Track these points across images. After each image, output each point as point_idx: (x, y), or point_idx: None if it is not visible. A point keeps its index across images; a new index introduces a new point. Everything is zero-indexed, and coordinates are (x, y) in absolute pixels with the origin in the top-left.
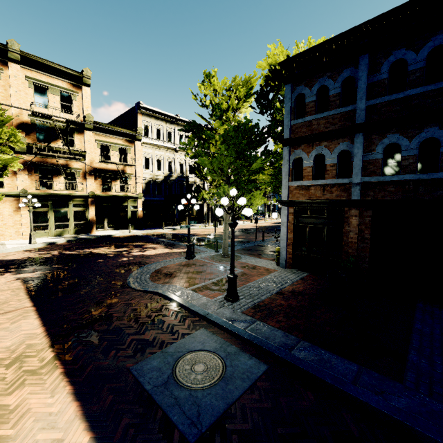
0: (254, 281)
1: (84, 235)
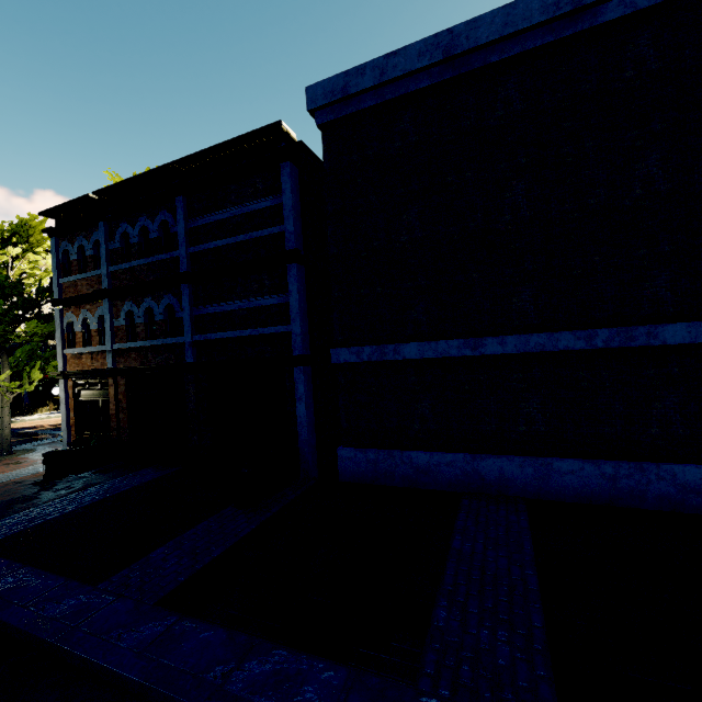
0: None
1: None
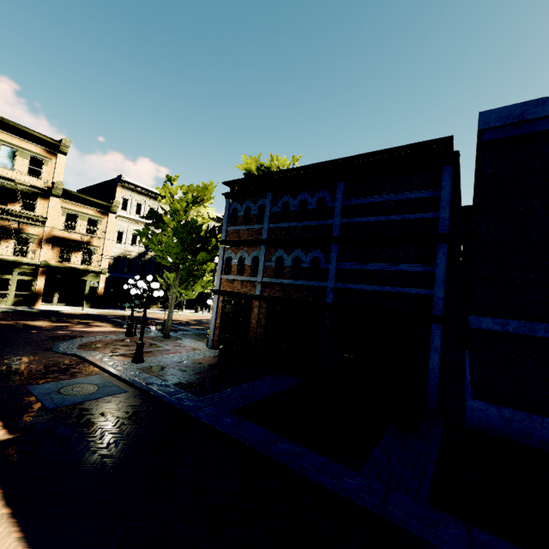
0: (171, 354)
1: (24, 308)
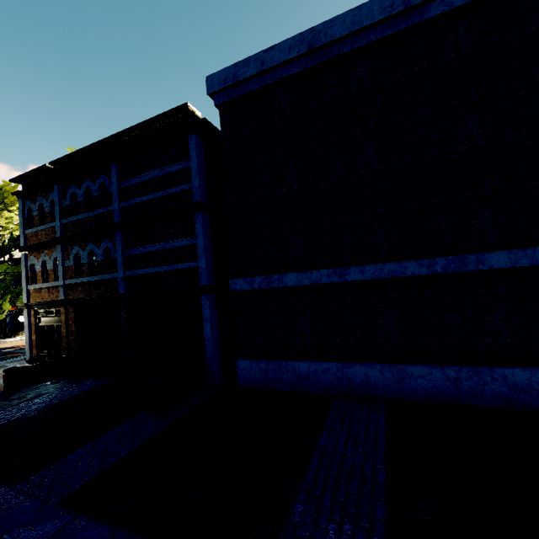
0: None
1: None
